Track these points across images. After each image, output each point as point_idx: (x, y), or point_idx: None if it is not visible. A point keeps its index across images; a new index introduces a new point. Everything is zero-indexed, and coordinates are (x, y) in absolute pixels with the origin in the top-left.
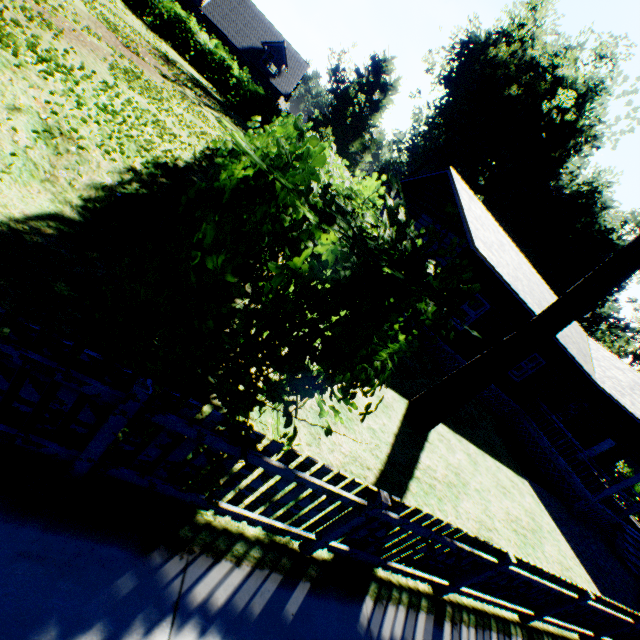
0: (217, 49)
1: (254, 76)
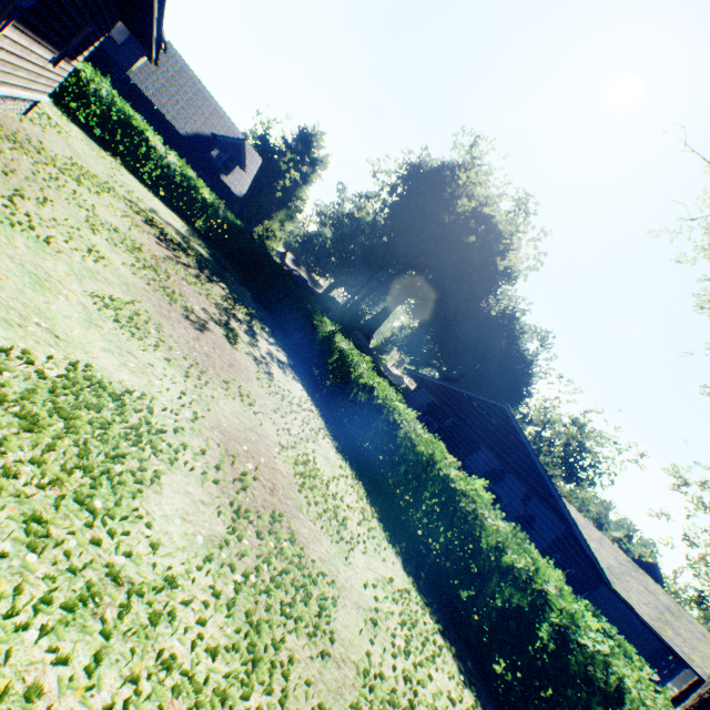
0: (183, 166)
1: (200, 169)
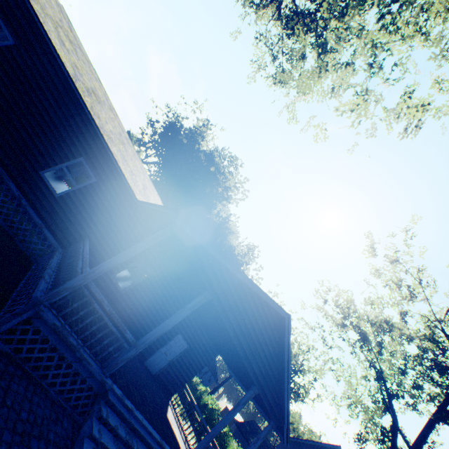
0: None
1: None
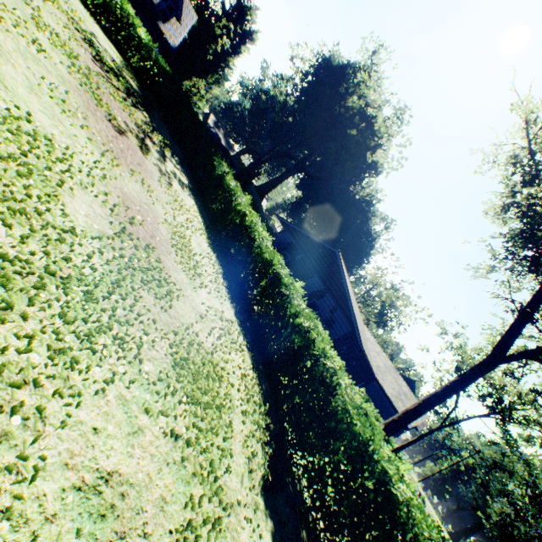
0: (124, 1)
1: (141, 10)
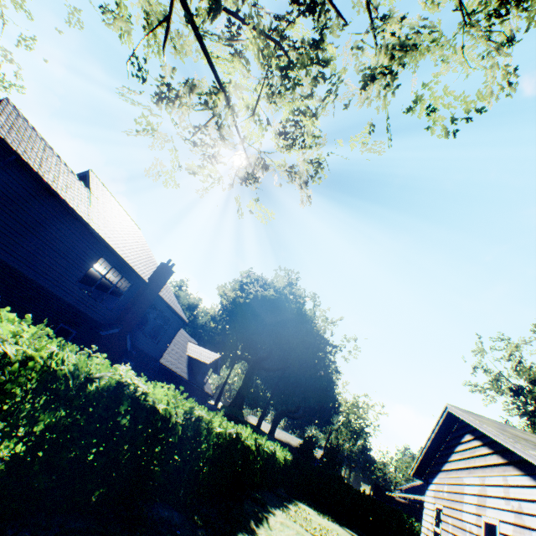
0: (281, 451)
1: (192, 393)
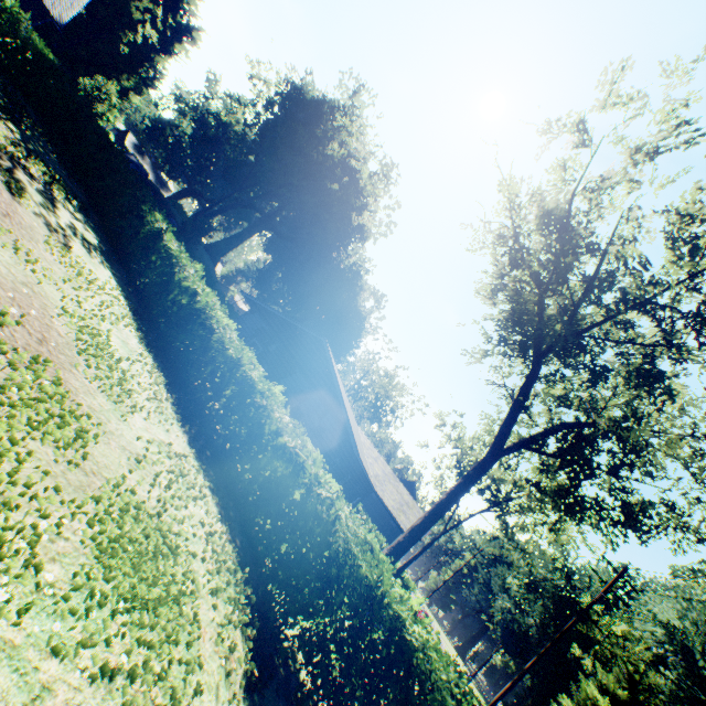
0: None
1: None
